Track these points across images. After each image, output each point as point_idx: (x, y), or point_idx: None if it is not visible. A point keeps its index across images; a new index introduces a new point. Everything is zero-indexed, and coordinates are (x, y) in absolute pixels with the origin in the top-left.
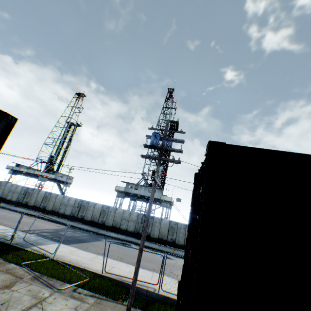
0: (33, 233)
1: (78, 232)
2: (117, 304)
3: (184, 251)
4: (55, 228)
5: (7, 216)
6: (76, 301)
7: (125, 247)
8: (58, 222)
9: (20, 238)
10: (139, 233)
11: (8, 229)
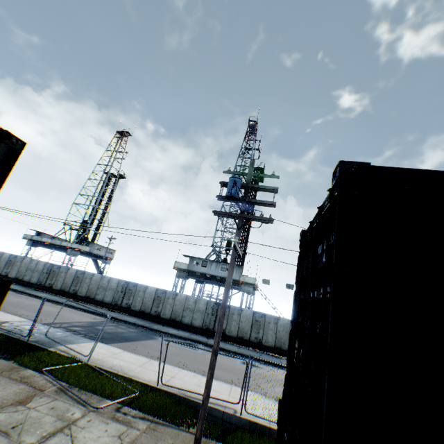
0: (59, 326)
1: (123, 326)
2: (180, 432)
3: (275, 356)
4: (90, 321)
5: (24, 303)
6: (120, 425)
7: (189, 349)
8: (94, 313)
9: (41, 334)
10: (209, 328)
11: (24, 321)
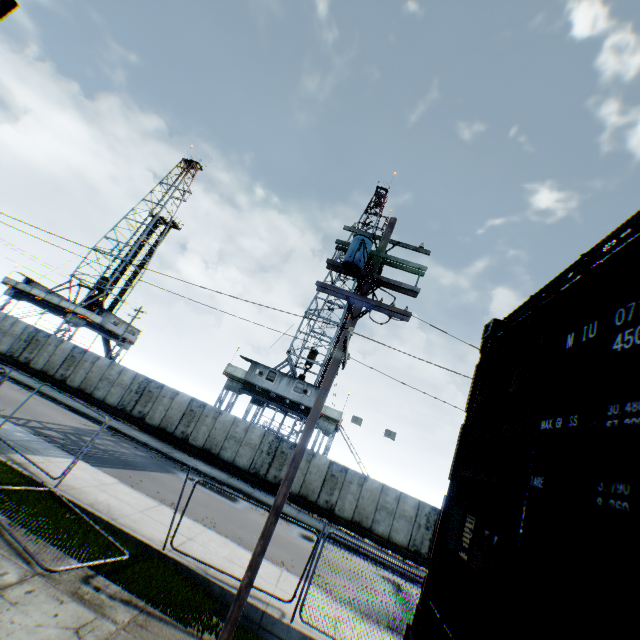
0: (24, 424)
1: (127, 445)
2: (187, 639)
3: (350, 534)
4: (76, 426)
5: None
6: (83, 609)
7: (223, 499)
8: (86, 416)
9: None
10: (260, 474)
11: None
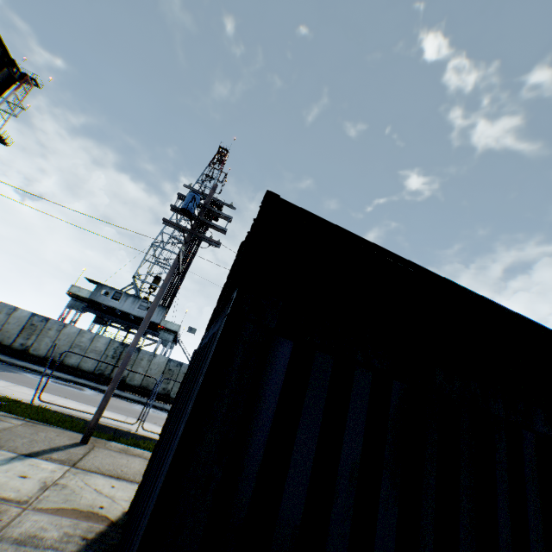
0: None
1: None
2: (67, 431)
3: None
4: None
5: None
6: None
7: (73, 389)
8: None
9: None
10: (105, 374)
11: None
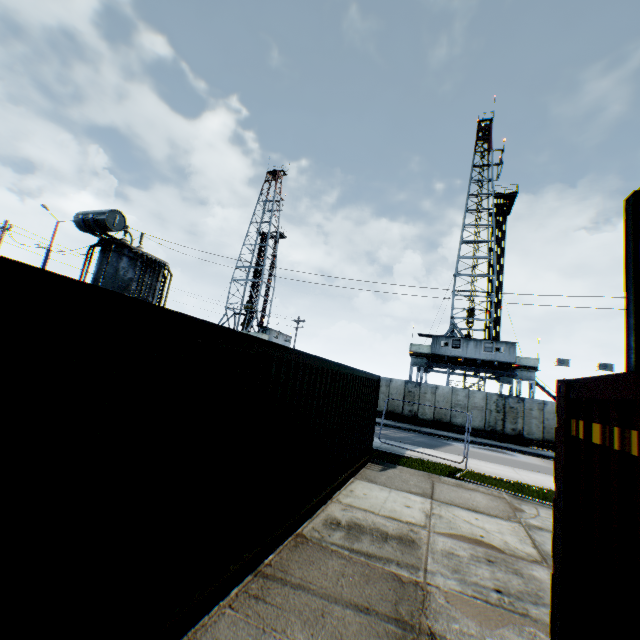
0: None
1: (394, 430)
2: None
3: None
4: None
5: None
6: None
7: (507, 456)
8: None
9: None
10: (496, 430)
11: None
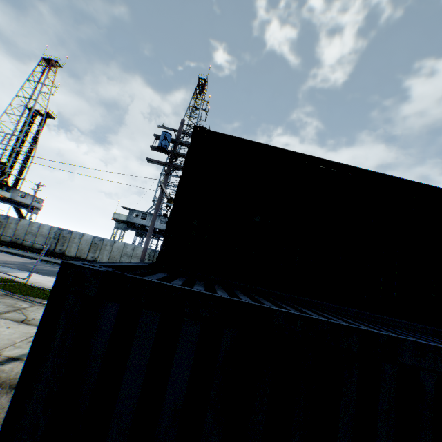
0: None
1: (58, 267)
2: None
3: None
4: (21, 261)
5: None
6: None
7: None
8: (24, 256)
9: None
10: None
11: None
